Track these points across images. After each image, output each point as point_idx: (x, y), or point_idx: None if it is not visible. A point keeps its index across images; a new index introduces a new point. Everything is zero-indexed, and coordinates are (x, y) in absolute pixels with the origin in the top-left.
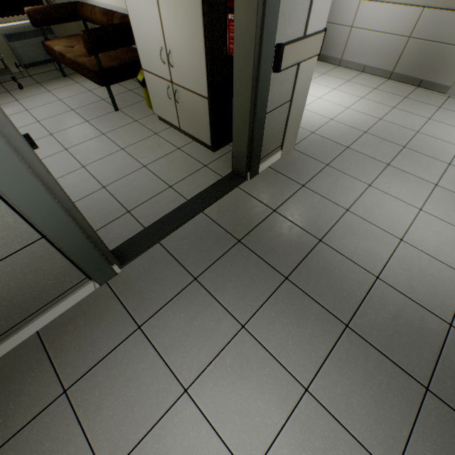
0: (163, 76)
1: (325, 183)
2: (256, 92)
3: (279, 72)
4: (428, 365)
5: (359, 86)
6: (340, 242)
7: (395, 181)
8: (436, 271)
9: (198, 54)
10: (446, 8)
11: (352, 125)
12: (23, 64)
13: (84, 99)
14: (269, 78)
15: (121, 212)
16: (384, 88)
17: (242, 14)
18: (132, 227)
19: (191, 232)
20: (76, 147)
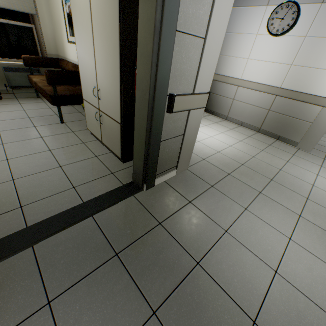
0: (94, 105)
1: (209, 202)
2: (151, 123)
3: (173, 113)
4: None
5: (238, 133)
6: (217, 267)
7: (266, 208)
8: (315, 319)
9: (116, 93)
10: (290, 98)
11: (233, 158)
12: (11, 85)
13: (42, 112)
14: (163, 116)
15: (14, 206)
16: (255, 137)
17: (142, 69)
18: (14, 224)
19: (72, 238)
20: (12, 143)
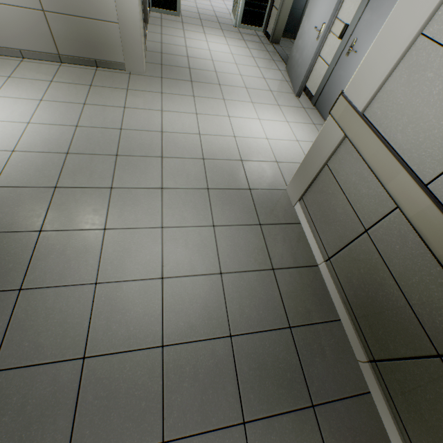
0: None
1: (52, 262)
2: None
3: None
4: (236, 398)
5: (29, 82)
6: (108, 337)
7: (128, 206)
8: (201, 289)
9: None
10: None
11: (46, 149)
12: None
13: None
14: None
15: None
16: (63, 78)
17: None
18: None
19: None
20: None
